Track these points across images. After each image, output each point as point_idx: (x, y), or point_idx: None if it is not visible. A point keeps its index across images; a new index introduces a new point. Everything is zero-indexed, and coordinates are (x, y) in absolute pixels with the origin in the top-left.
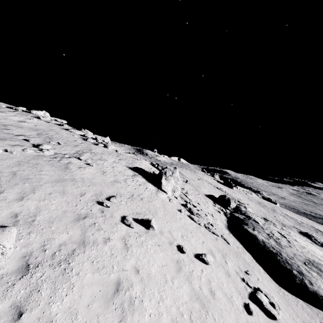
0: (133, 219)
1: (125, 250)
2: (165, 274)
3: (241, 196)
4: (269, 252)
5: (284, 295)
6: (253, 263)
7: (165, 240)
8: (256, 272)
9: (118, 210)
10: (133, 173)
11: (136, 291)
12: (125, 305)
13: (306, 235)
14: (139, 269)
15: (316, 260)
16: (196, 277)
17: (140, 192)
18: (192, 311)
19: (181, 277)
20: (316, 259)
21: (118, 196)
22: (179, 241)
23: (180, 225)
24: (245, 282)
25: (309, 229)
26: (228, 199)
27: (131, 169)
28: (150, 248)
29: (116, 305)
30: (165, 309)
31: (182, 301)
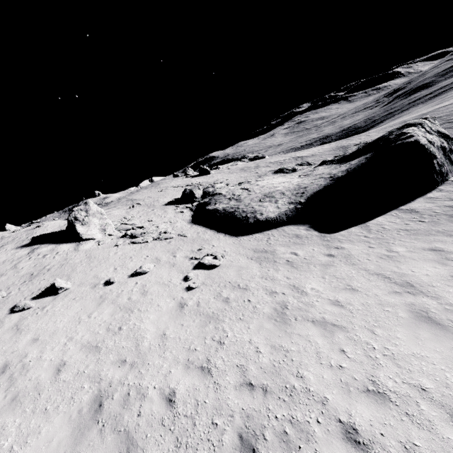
0: (33, 298)
1: (18, 334)
2: (80, 317)
3: (220, 176)
4: (229, 214)
5: (239, 241)
6: (214, 235)
7: (86, 289)
8: (213, 242)
9: (4, 305)
10: (31, 249)
11: (33, 356)
12: (16, 375)
13: (279, 171)
14: (39, 336)
15: (272, 190)
16: (125, 293)
17: (45, 264)
18: (111, 323)
19: (103, 306)
20: (272, 189)
21: (4, 291)
22: (110, 277)
23: (114, 261)
24: (193, 259)
25: (289, 162)
26: (190, 190)
27: (26, 247)
28: (59, 309)
29: (2, 383)
30: (74, 343)
31: (101, 323)
